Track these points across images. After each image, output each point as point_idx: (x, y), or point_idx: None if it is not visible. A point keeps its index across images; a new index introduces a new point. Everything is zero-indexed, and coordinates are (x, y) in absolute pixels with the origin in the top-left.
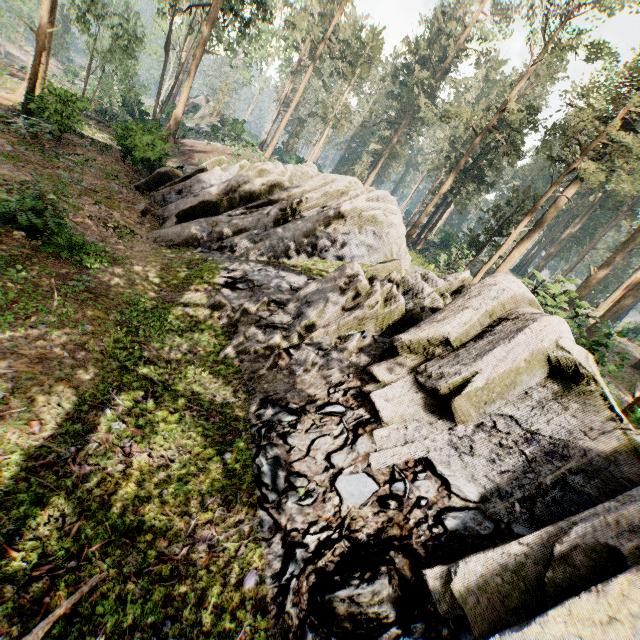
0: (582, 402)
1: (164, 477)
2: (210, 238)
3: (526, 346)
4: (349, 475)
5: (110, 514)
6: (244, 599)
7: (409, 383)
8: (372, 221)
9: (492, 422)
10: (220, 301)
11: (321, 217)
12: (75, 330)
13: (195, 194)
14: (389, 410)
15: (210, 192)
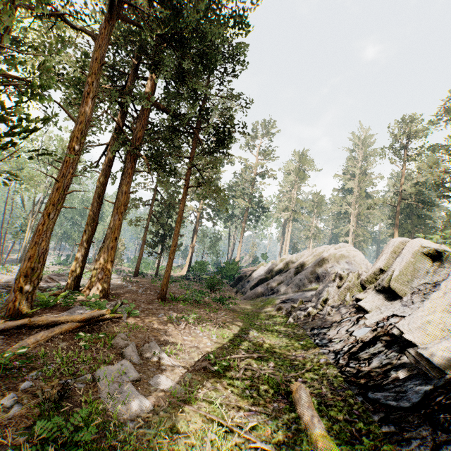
0: (447, 261)
1: (278, 345)
2: (267, 291)
3: (408, 252)
4: (357, 330)
5: (263, 348)
6: (321, 364)
7: (374, 293)
8: (342, 257)
9: (417, 289)
10: (280, 306)
11: (315, 263)
12: (231, 316)
13: (255, 278)
14: (369, 306)
15: (261, 275)
